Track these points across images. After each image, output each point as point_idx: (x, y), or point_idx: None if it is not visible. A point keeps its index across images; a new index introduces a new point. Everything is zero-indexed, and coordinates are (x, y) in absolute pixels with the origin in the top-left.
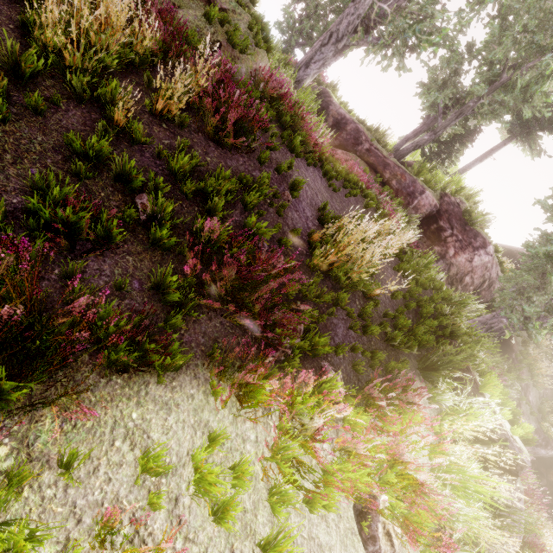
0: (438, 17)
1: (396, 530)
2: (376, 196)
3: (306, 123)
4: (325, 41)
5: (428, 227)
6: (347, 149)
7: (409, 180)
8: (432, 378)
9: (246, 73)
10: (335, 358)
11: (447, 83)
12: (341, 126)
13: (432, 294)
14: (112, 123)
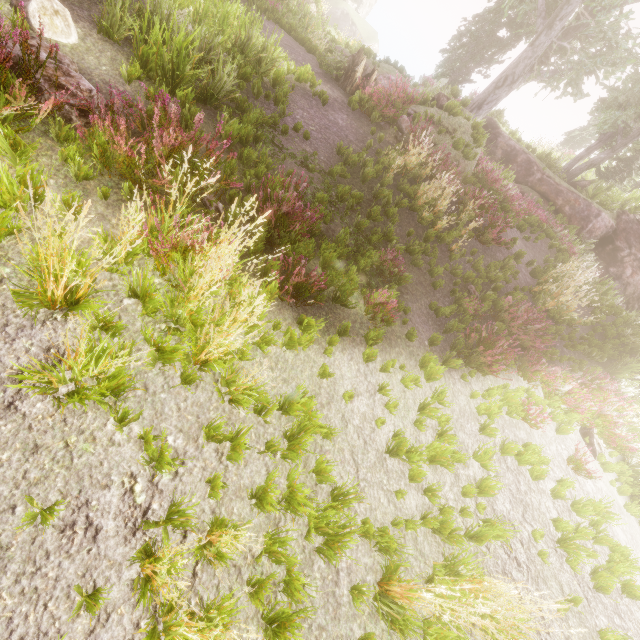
0: (622, 47)
1: (602, 444)
2: (553, 230)
3: (512, 198)
4: (499, 84)
5: (602, 249)
6: (518, 181)
7: (584, 204)
8: (617, 379)
9: (470, 171)
10: (559, 363)
11: (629, 99)
12: (511, 158)
13: (613, 319)
14: (449, 250)
